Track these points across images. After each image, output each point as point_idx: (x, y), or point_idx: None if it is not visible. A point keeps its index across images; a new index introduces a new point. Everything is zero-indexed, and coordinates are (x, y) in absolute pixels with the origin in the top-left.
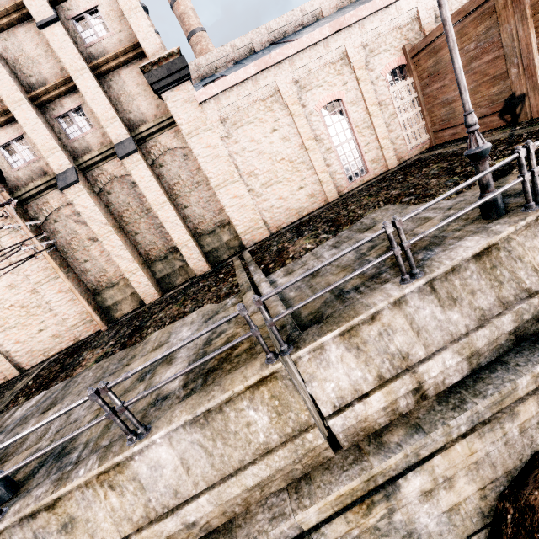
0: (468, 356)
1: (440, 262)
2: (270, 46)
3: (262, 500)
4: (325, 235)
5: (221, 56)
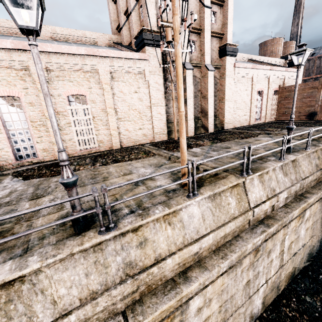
0: None
1: None
2: None
3: None
4: (280, 129)
5: None
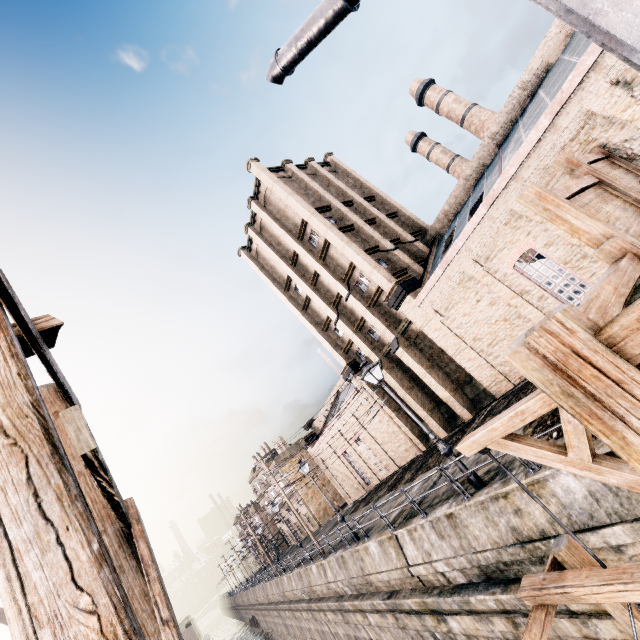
0: (461, 571)
1: (432, 513)
2: (495, 158)
3: (406, 589)
4: None
5: (459, 192)
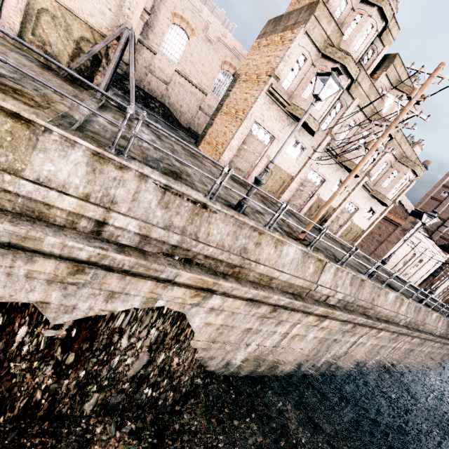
0: None
1: None
2: None
3: None
4: None
5: None
